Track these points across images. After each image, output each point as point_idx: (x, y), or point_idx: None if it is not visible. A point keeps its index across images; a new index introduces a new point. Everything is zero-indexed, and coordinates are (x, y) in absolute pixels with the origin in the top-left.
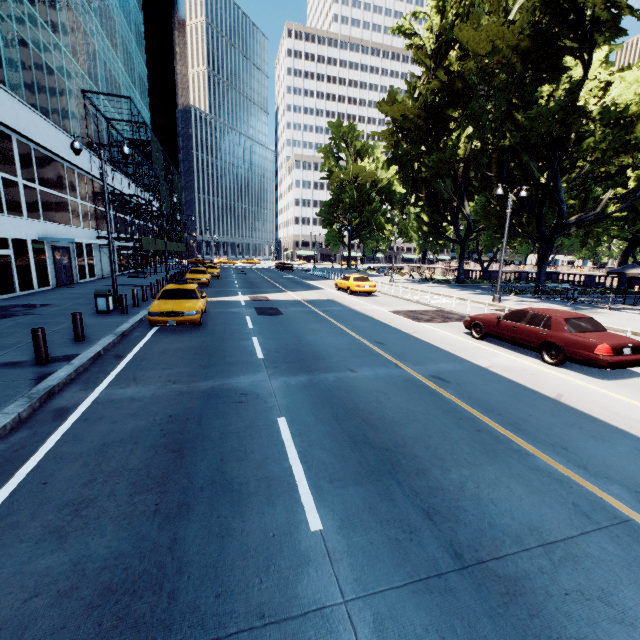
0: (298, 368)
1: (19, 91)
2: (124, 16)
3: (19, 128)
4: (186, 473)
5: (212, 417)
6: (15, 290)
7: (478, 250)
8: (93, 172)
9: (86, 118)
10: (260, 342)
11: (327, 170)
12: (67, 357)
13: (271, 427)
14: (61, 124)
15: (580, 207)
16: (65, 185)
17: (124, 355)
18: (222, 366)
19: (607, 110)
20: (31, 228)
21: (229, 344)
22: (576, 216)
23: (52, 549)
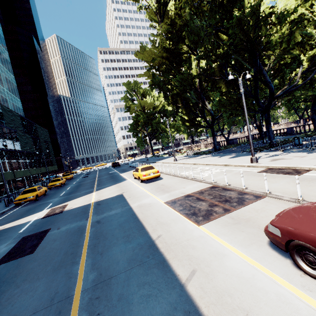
0: None
1: None
2: None
3: None
4: None
5: None
6: None
7: (220, 129)
8: None
9: None
10: None
11: (126, 106)
12: None
13: None
14: None
15: (280, 85)
16: None
17: None
18: None
19: (282, 15)
20: None
21: None
22: (280, 91)
23: None
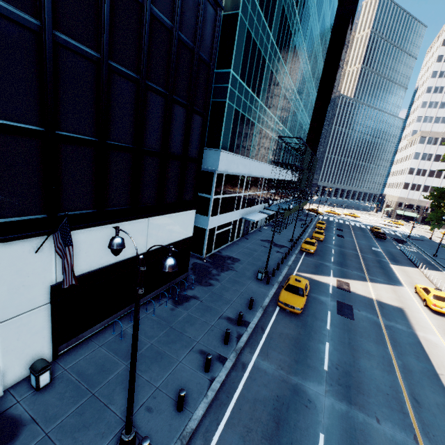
0: (343, 394)
1: (253, 154)
2: (312, 74)
3: (249, 172)
4: (278, 440)
5: (292, 409)
6: (228, 242)
7: None
8: (271, 175)
9: (276, 149)
10: (329, 350)
11: None
12: (246, 323)
13: (315, 437)
14: (264, 158)
15: None
16: (258, 187)
17: (264, 329)
18: (304, 366)
19: None
20: (240, 213)
21: (312, 343)
22: None
23: (242, 444)
